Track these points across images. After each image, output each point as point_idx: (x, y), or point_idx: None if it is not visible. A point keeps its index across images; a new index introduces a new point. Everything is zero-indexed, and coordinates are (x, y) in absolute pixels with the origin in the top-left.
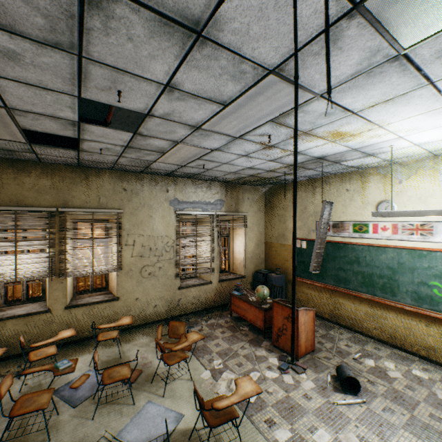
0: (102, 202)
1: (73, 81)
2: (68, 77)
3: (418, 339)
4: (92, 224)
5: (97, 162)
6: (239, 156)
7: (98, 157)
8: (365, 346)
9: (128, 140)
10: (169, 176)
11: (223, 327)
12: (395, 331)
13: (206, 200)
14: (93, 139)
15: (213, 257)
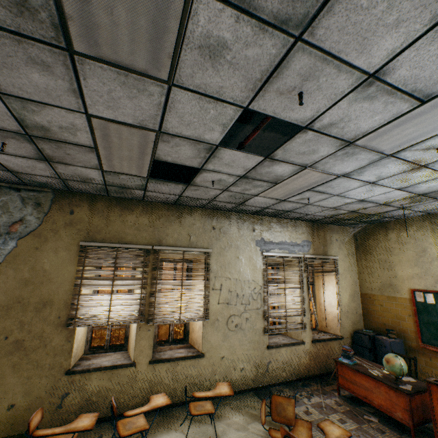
0: (192, 241)
1: (256, 84)
2: (255, 78)
3: None
4: (182, 263)
5: (194, 199)
6: (364, 184)
7: (201, 192)
8: None
9: (250, 168)
10: (255, 214)
11: (337, 412)
12: None
13: (292, 241)
14: (214, 168)
15: (304, 310)
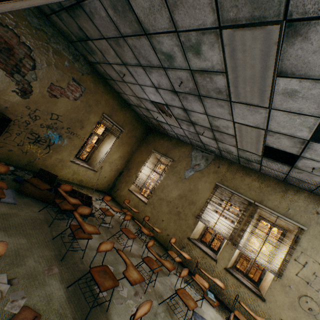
0: (289, 213)
1: None
2: None
3: None
4: (273, 224)
5: (300, 181)
6: None
7: (304, 176)
8: None
9: None
10: None
11: None
12: None
13: None
14: (311, 157)
15: None
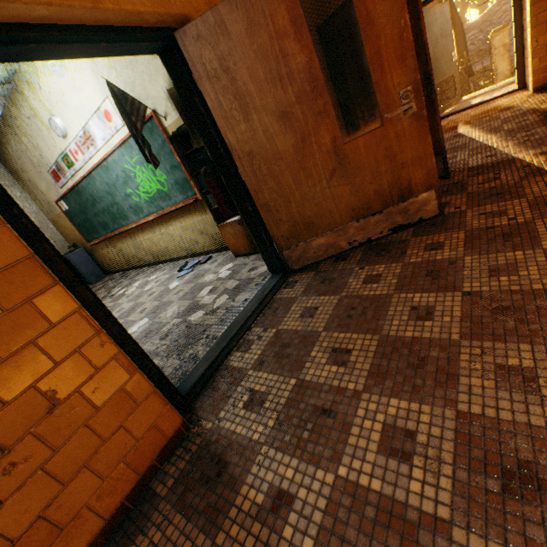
0: None
1: None
2: None
3: (160, 247)
4: None
5: None
6: None
7: None
8: (137, 277)
9: None
10: None
11: None
12: (151, 250)
13: None
14: None
15: None
